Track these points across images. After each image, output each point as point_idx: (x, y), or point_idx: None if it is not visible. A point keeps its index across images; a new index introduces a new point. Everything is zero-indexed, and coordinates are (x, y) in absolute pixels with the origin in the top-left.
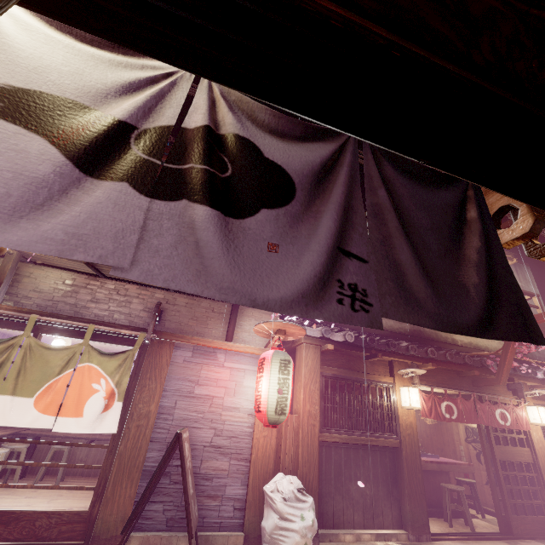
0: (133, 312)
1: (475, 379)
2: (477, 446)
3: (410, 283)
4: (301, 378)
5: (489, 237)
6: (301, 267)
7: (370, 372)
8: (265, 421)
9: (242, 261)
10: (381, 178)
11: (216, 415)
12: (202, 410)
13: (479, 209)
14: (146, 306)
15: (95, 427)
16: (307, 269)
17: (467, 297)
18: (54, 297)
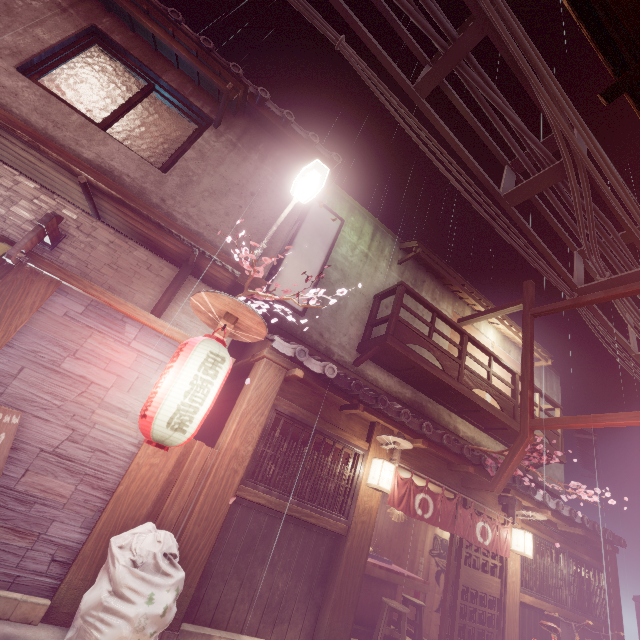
0: (11, 218)
1: (467, 478)
2: (440, 562)
3: None
4: (243, 402)
5: None
6: None
7: (343, 428)
8: (147, 434)
9: None
10: None
11: (85, 410)
12: (63, 396)
13: None
14: (39, 217)
15: None
16: None
17: None
18: None
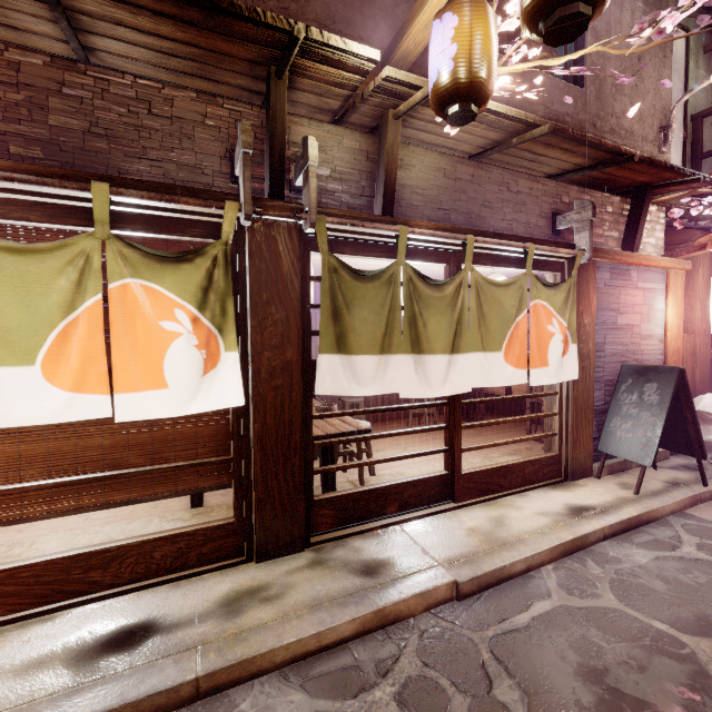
0: (530, 221)
1: None
2: None
3: None
4: (693, 293)
5: None
6: None
7: None
8: None
9: None
10: None
11: (636, 346)
12: (625, 343)
13: None
14: (540, 208)
15: (559, 376)
16: None
17: None
18: (441, 203)
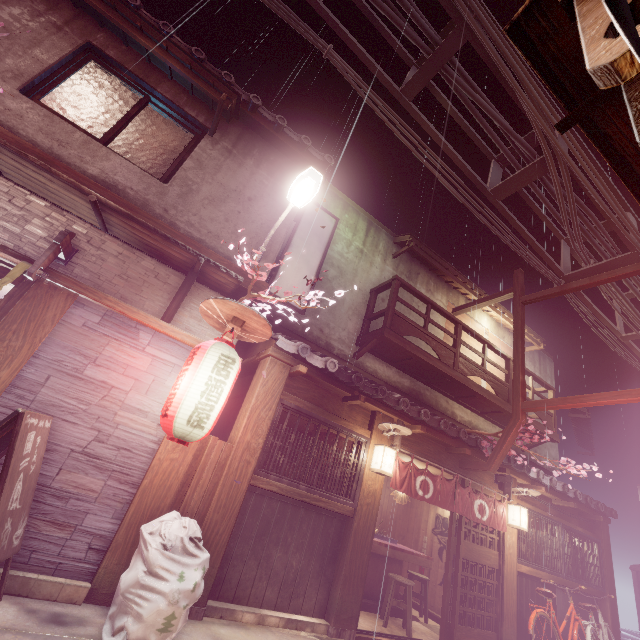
0: (26, 236)
1: (464, 460)
2: (443, 540)
3: None
4: (251, 399)
5: None
6: None
7: (345, 418)
8: (169, 431)
9: None
10: None
11: (108, 412)
12: (87, 400)
13: None
14: (52, 234)
15: None
16: None
17: None
18: None
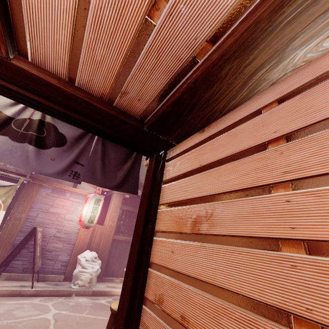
0: None
1: None
2: None
3: (96, 173)
4: (110, 209)
5: (136, 163)
6: (59, 165)
7: None
8: (82, 225)
9: (40, 162)
10: (103, 140)
11: (60, 222)
12: (52, 219)
13: (137, 154)
14: None
15: None
16: (61, 166)
17: (115, 179)
18: None
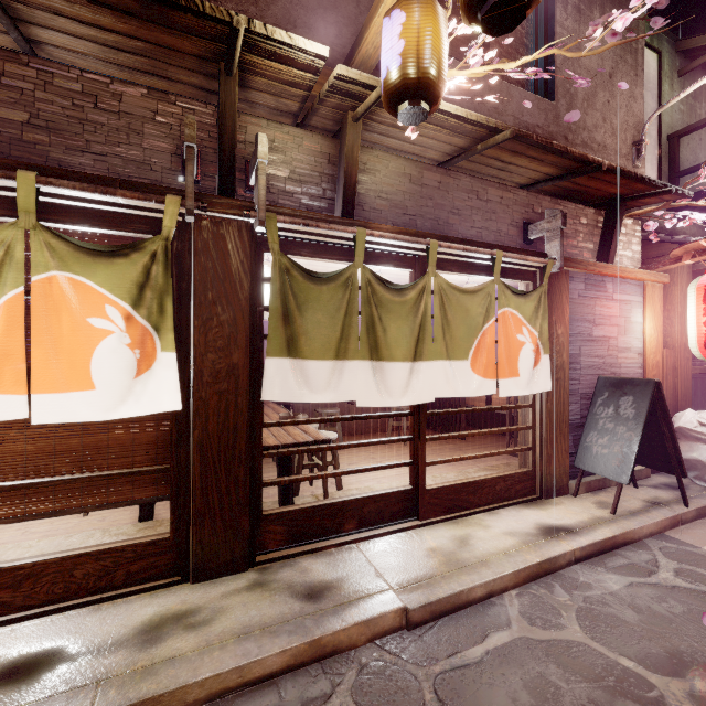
0: (501, 229)
1: None
2: None
3: None
4: (672, 307)
5: None
6: None
7: None
8: None
9: None
10: None
11: (613, 358)
12: (602, 355)
13: None
14: (512, 217)
15: (531, 387)
16: None
17: None
18: (407, 209)
